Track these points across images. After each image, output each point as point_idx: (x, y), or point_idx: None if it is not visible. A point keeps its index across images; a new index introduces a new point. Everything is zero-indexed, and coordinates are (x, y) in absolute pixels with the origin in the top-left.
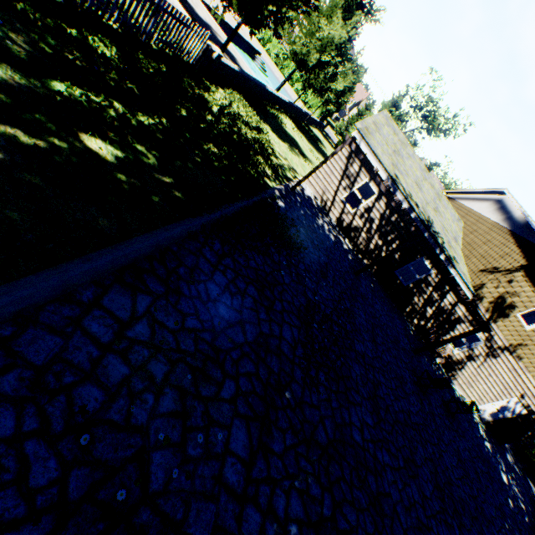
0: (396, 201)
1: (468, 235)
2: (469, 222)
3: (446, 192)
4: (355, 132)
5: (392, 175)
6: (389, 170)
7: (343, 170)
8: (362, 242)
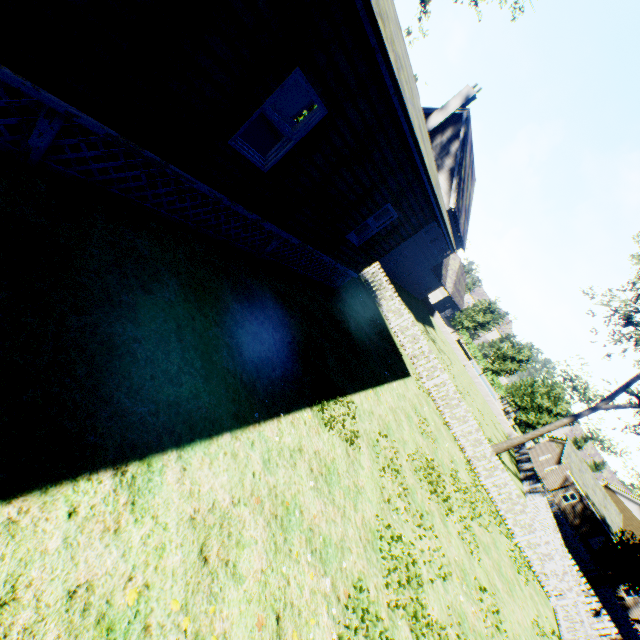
0: (591, 510)
1: (626, 526)
2: (625, 516)
3: (607, 482)
4: (568, 471)
5: (585, 493)
6: (583, 490)
7: (560, 483)
8: (569, 519)
